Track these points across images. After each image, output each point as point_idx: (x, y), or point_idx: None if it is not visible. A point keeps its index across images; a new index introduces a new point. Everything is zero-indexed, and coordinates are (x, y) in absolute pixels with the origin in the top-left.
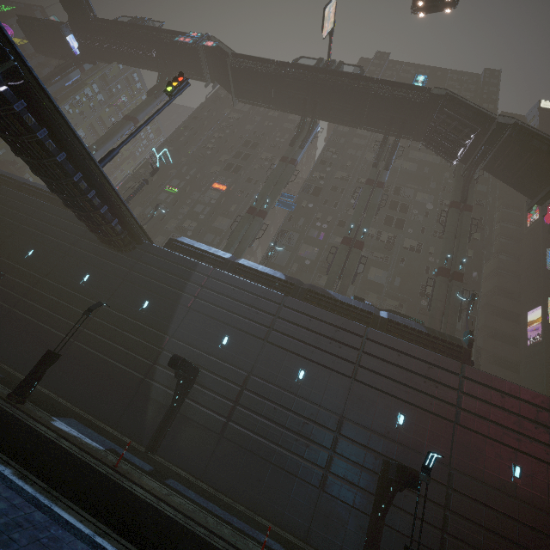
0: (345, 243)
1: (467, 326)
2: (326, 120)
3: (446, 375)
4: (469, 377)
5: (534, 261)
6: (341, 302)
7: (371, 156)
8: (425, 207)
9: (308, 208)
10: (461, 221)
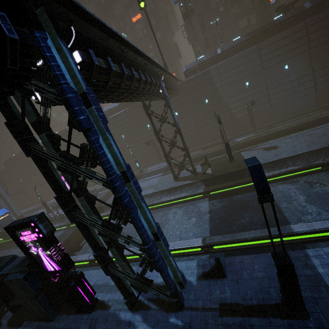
0: None
1: None
2: None
3: None
4: None
5: None
6: (283, 21)
7: None
8: None
9: None
10: None
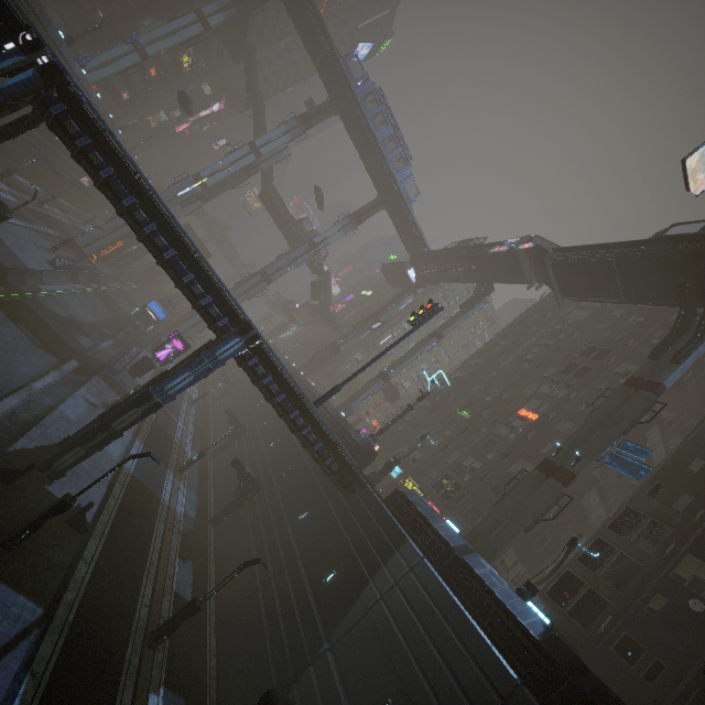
0: None
1: None
2: None
3: None
4: None
5: None
6: None
7: None
8: None
9: None
10: None
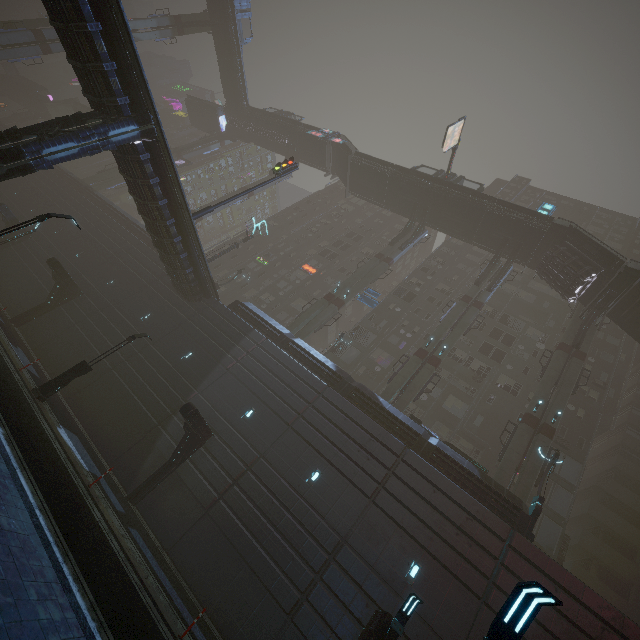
0: (418, 355)
1: (540, 490)
2: (436, 228)
3: (487, 535)
4: (517, 549)
5: None
6: (387, 411)
7: None
8: (535, 345)
9: (395, 312)
10: (568, 367)
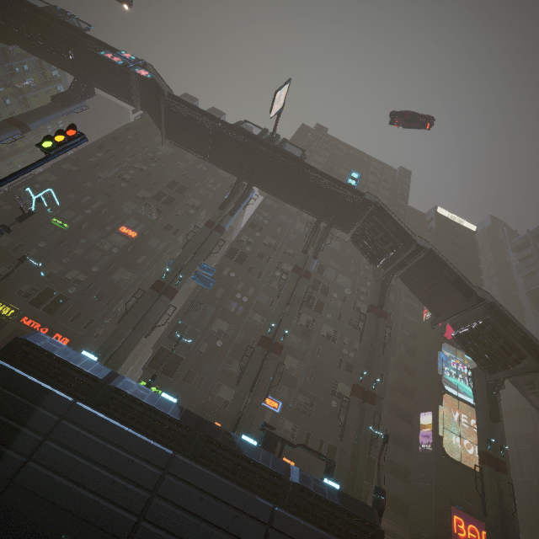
0: (263, 345)
1: (379, 478)
2: (263, 189)
3: None
4: None
5: (427, 360)
6: (247, 458)
7: (301, 227)
8: (344, 291)
9: (230, 277)
10: (378, 329)
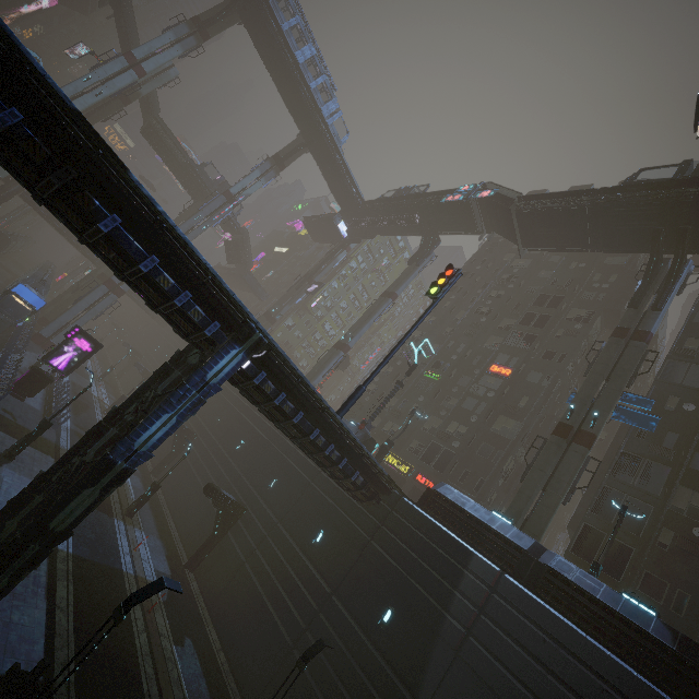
0: None
1: None
2: None
3: None
4: None
5: None
6: None
7: None
8: None
9: (684, 412)
10: None
